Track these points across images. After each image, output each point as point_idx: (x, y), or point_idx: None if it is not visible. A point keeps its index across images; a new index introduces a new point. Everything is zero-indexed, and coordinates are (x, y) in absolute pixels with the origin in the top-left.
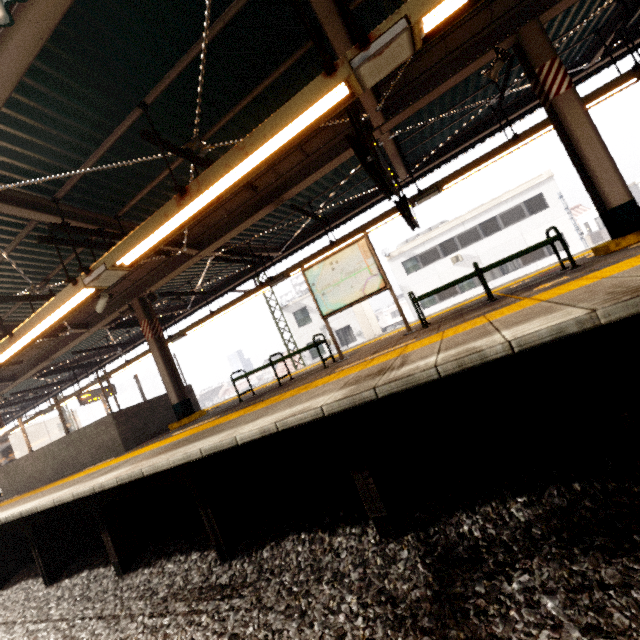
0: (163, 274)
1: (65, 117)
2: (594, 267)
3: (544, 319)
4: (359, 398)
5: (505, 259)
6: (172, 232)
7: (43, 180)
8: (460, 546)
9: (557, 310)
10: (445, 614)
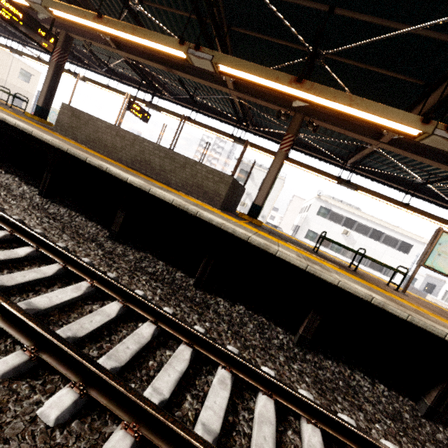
0: (338, 123)
1: None
2: None
3: None
4: None
5: None
6: None
7: None
8: None
9: None
10: None
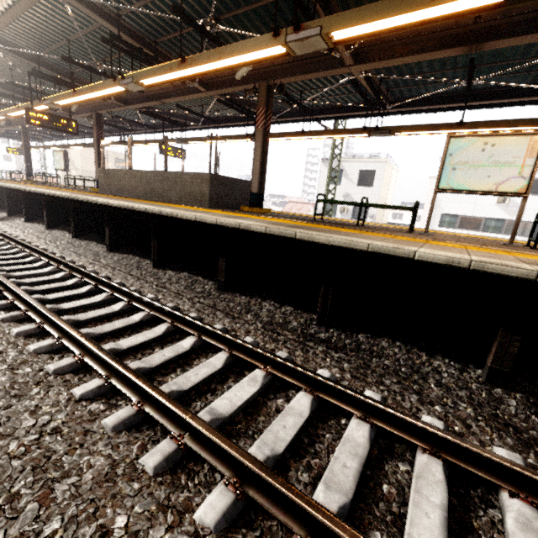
0: (302, 70)
1: None
2: None
3: None
4: None
5: None
6: (408, 24)
7: None
8: None
9: None
10: None
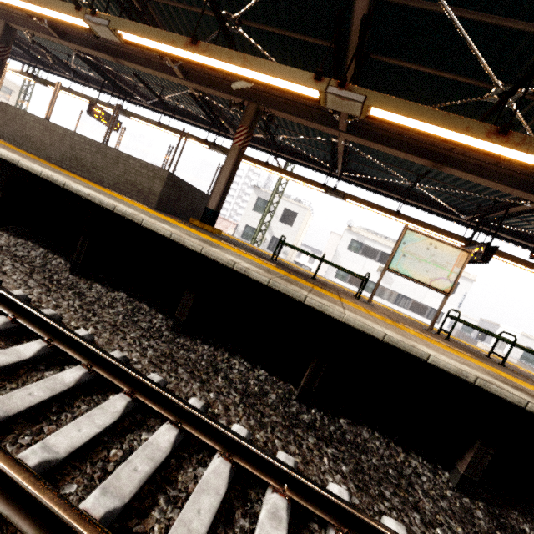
0: (296, 113)
1: None
2: None
3: None
4: None
5: None
6: (434, 135)
7: None
8: None
9: None
10: None
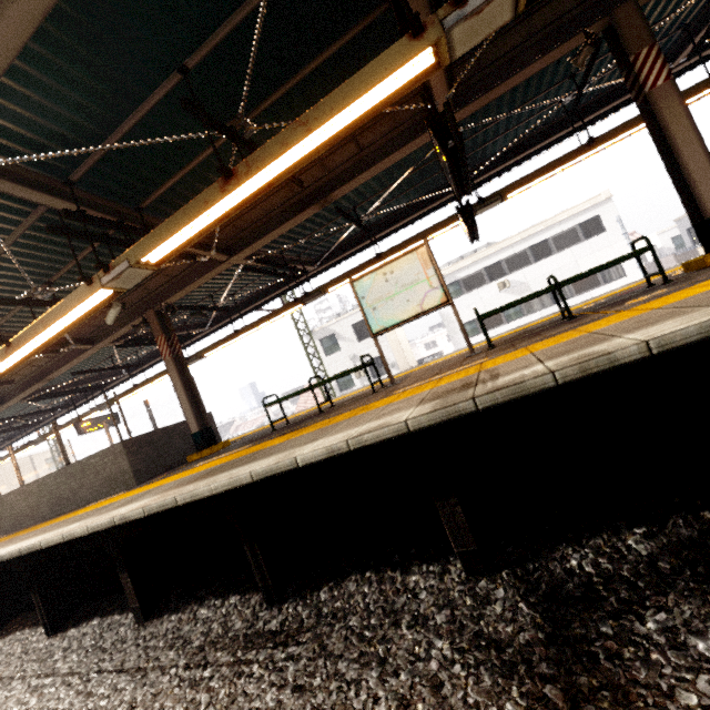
0: (185, 283)
1: (89, 78)
2: (697, 279)
3: (680, 319)
4: (454, 410)
5: (587, 272)
6: (210, 225)
7: (59, 154)
8: (569, 583)
9: (690, 311)
10: (567, 659)
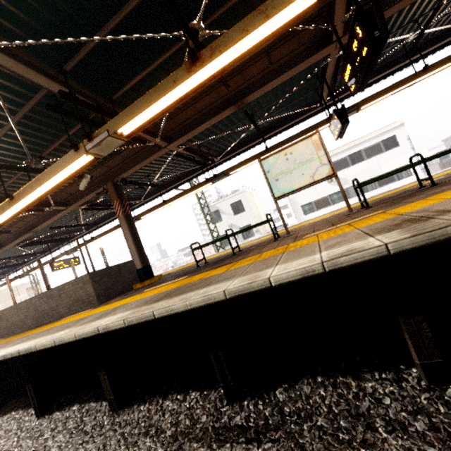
0: (134, 163)
1: None
2: None
3: None
4: (441, 233)
5: (448, 150)
6: (172, 104)
7: (60, 41)
8: None
9: None
10: None
